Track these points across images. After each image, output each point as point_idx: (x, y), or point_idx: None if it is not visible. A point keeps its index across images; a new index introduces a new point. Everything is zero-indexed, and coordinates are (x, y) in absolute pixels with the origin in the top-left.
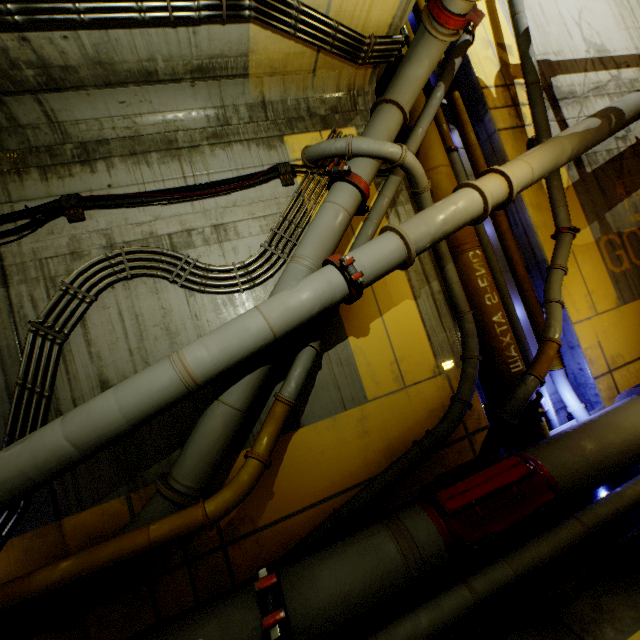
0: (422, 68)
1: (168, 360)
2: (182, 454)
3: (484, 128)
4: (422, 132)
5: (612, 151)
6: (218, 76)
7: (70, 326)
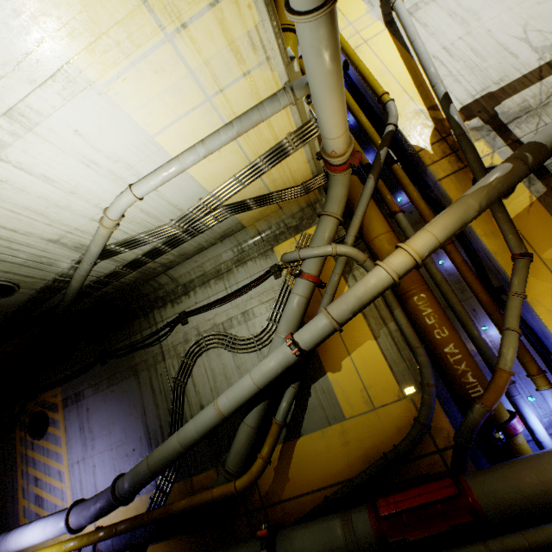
0: (339, 188)
1: (212, 404)
2: (230, 451)
3: (429, 179)
4: (358, 218)
5: None
6: (231, 234)
7: (186, 378)
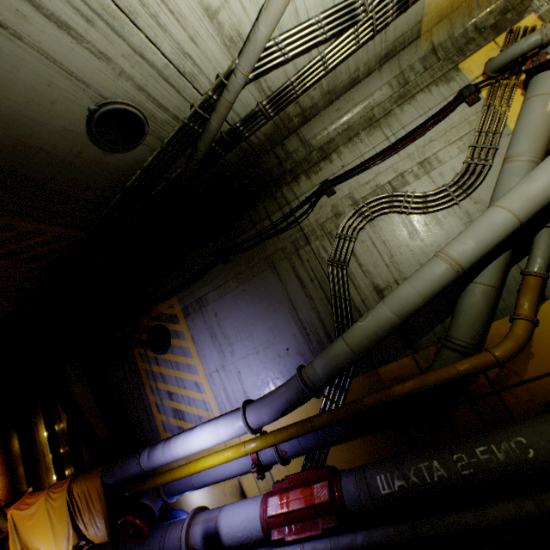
0: None
1: (437, 258)
2: (454, 323)
3: None
4: None
5: None
6: (397, 52)
7: (348, 257)
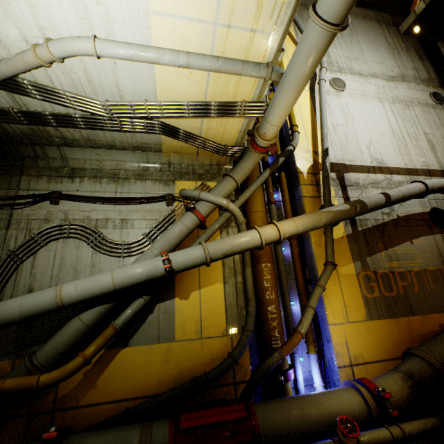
0: (249, 163)
1: (55, 288)
2: (47, 342)
3: (297, 193)
4: (250, 192)
5: (379, 220)
6: (146, 150)
7: (27, 256)
